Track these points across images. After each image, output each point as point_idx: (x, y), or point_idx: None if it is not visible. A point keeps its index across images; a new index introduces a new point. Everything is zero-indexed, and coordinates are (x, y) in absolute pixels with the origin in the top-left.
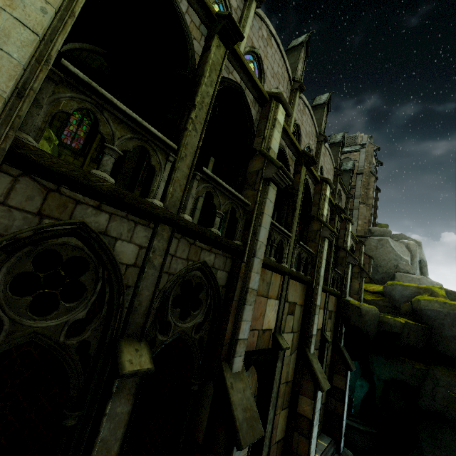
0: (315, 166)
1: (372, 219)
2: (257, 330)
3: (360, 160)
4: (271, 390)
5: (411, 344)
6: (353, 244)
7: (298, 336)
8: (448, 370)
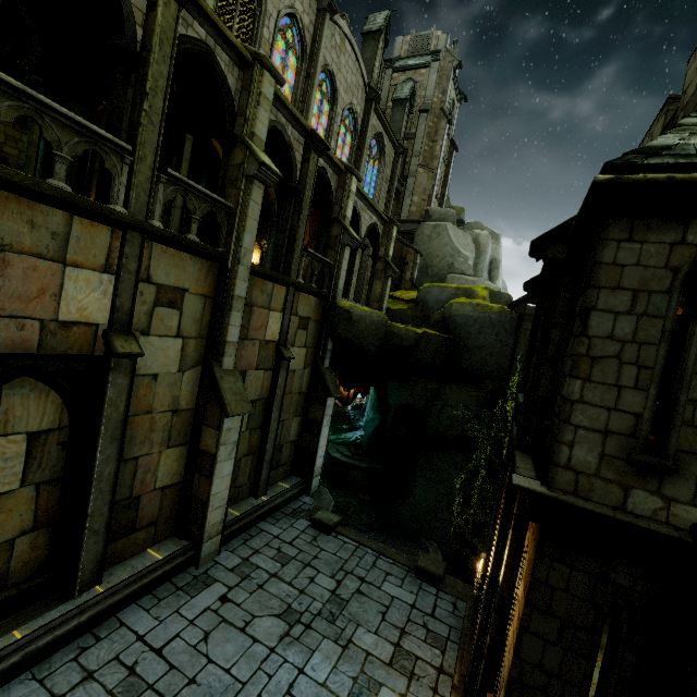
0: (310, 65)
1: (440, 197)
2: (36, 319)
3: (428, 85)
4: (100, 418)
5: (427, 360)
6: (376, 223)
7: (204, 346)
8: (462, 387)
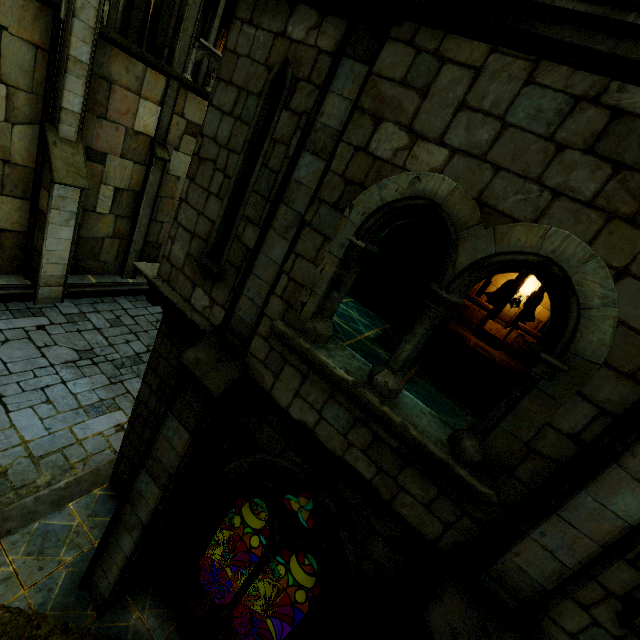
0: None
1: None
2: None
3: None
4: None
5: None
6: None
7: (41, 105)
8: None
